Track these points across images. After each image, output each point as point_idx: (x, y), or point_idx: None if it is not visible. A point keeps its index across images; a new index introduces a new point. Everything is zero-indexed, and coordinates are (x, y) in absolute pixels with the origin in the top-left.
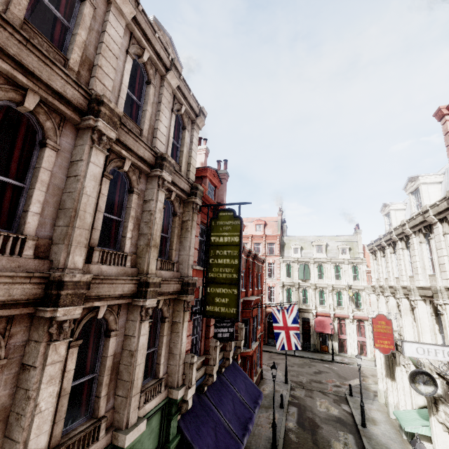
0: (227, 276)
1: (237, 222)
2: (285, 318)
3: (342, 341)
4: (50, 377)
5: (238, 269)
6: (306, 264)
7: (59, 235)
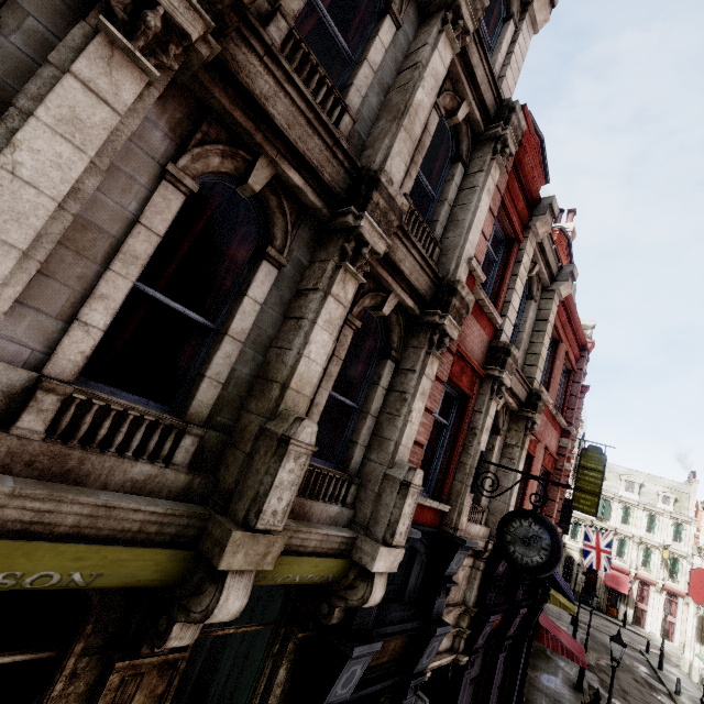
0: (591, 489)
1: (603, 457)
2: (599, 540)
3: (637, 615)
4: None
5: (600, 486)
6: (607, 500)
7: None
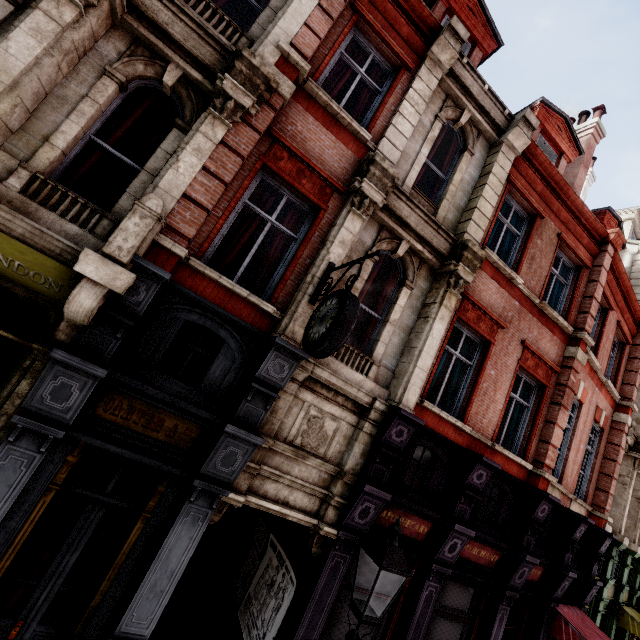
0: None
1: None
2: None
3: None
4: (632, 485)
5: None
6: None
7: (635, 420)
